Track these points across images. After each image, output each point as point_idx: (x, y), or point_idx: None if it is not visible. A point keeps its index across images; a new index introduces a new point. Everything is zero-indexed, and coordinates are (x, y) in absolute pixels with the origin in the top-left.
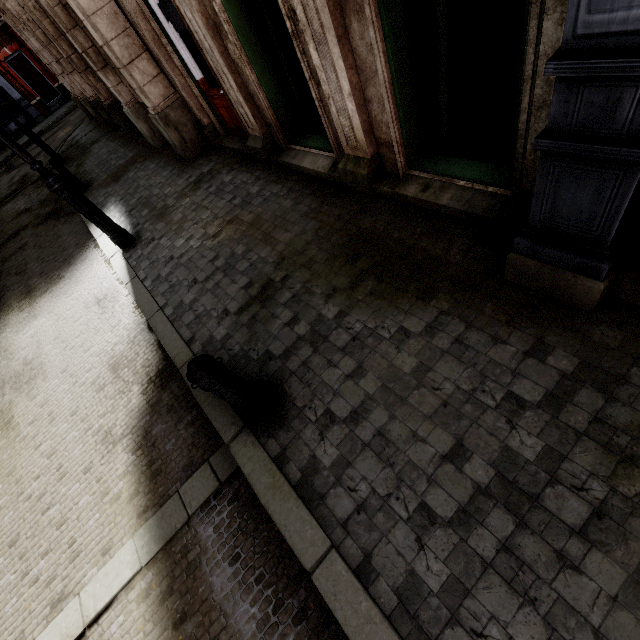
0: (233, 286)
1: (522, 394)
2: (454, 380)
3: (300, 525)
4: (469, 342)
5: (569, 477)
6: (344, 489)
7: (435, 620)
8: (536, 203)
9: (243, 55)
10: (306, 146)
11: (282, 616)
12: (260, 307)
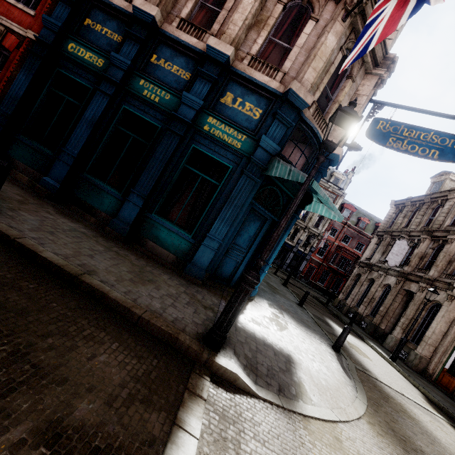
0: None
1: None
2: None
3: None
4: None
5: None
6: None
7: None
8: None
9: None
10: None
11: None
12: None
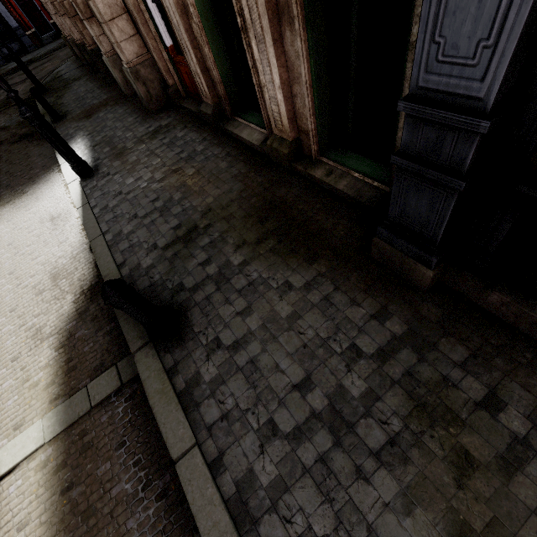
0: (165, 225)
1: (362, 346)
2: (316, 328)
3: (175, 424)
4: (334, 301)
5: (379, 413)
6: (215, 401)
7: (259, 507)
8: (393, 203)
9: (203, 35)
10: (247, 120)
11: (148, 493)
12: (183, 246)
